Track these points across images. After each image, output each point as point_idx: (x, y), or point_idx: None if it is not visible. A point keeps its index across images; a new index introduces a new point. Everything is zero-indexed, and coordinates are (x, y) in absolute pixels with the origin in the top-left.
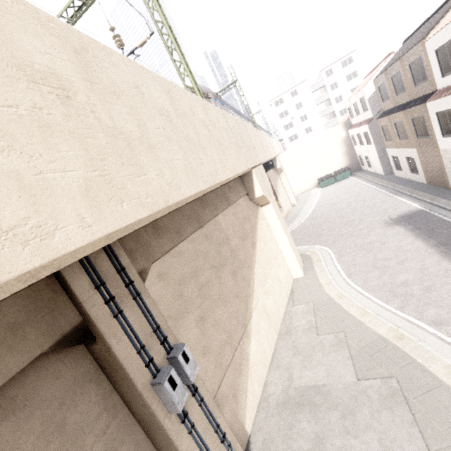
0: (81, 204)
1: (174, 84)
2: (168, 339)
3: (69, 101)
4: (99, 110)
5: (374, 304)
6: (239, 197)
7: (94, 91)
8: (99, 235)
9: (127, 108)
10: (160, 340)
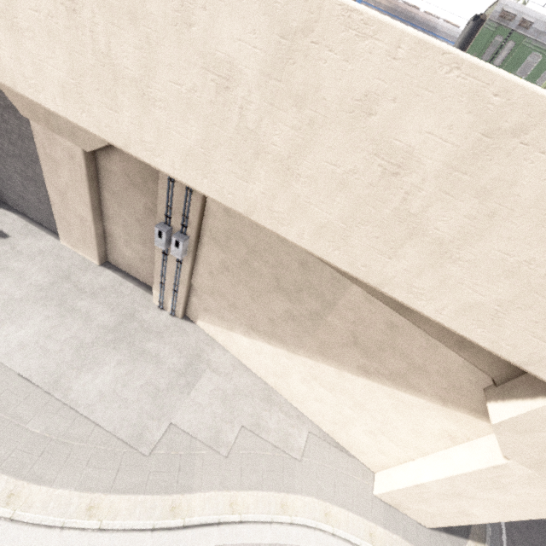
0: (57, 92)
1: (363, 17)
2: (188, 230)
3: (74, 15)
4: (100, 32)
5: (240, 541)
6: (451, 348)
7: (104, 8)
8: (60, 113)
9: (141, 39)
10: (181, 222)
